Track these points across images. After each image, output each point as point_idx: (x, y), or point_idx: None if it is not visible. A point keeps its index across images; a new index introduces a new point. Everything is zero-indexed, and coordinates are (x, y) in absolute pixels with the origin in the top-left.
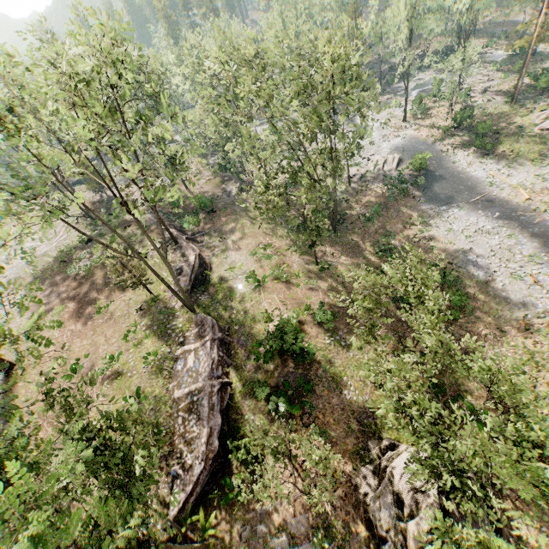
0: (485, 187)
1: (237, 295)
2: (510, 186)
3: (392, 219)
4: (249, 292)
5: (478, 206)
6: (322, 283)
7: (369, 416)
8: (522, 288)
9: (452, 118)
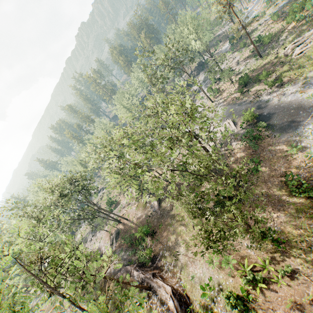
0: (308, 101)
1: None
2: None
3: (271, 159)
4: None
5: None
6: (293, 261)
7: None
8: None
9: (238, 84)
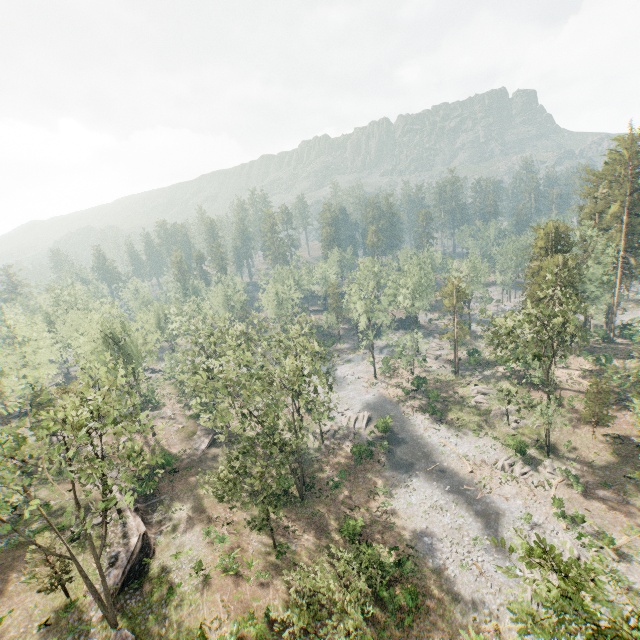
0: (438, 455)
1: (175, 595)
2: (458, 456)
3: (358, 486)
4: (190, 590)
5: (433, 476)
6: (277, 575)
7: None
8: (471, 580)
9: (411, 383)
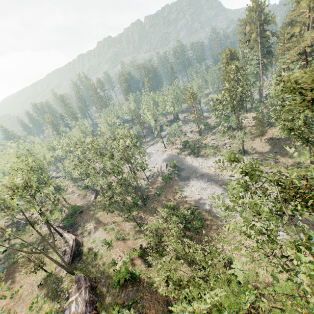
0: (200, 169)
1: (98, 256)
2: (208, 167)
3: (168, 192)
4: (104, 251)
5: (199, 178)
6: (141, 234)
7: (171, 300)
8: (222, 209)
9: (182, 145)
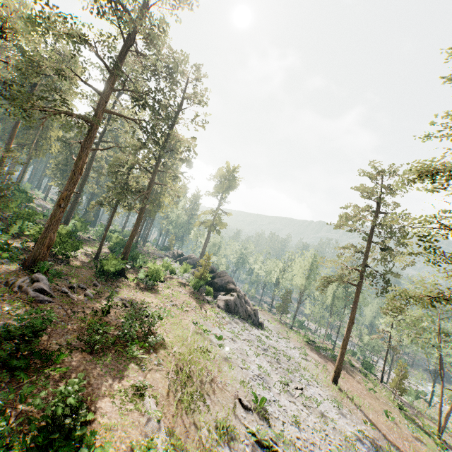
0: None
1: None
2: None
3: None
4: None
5: None
6: None
7: None
8: None
9: None
